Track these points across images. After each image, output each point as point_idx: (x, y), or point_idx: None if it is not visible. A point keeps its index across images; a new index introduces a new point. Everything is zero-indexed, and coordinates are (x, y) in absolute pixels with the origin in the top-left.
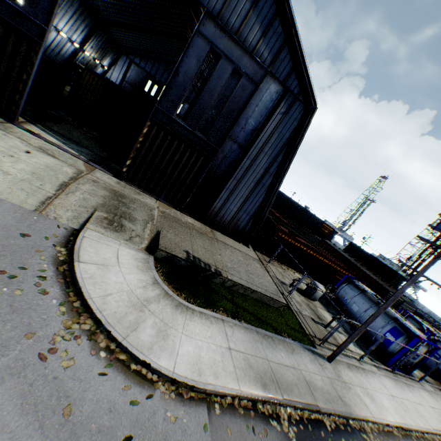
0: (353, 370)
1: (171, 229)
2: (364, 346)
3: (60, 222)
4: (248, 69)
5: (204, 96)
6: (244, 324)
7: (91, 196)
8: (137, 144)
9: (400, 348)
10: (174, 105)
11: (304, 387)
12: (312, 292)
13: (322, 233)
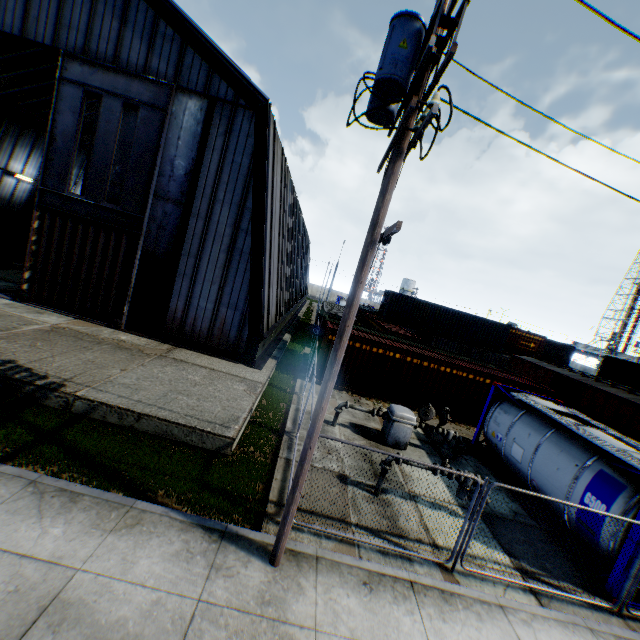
0: (385, 593)
1: (34, 341)
2: (529, 541)
3: None
4: (144, 95)
5: (98, 152)
6: (11, 467)
7: None
8: (32, 246)
9: (623, 530)
10: (63, 179)
11: (6, 616)
12: (387, 428)
13: (524, 349)
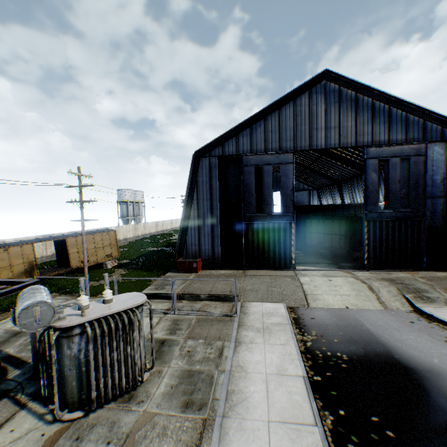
0: None
1: None
2: None
3: (402, 310)
4: (410, 152)
5: (391, 186)
6: None
7: (386, 288)
8: (364, 241)
9: None
10: (375, 204)
11: None
12: None
13: None
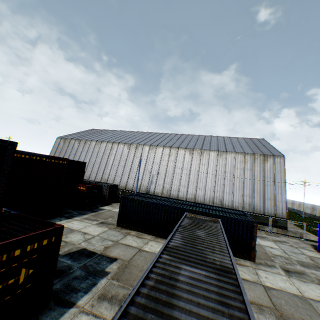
0: None
1: None
2: None
3: None
4: None
5: None
6: None
7: None
8: None
9: None
10: None
11: None
12: None
13: None
